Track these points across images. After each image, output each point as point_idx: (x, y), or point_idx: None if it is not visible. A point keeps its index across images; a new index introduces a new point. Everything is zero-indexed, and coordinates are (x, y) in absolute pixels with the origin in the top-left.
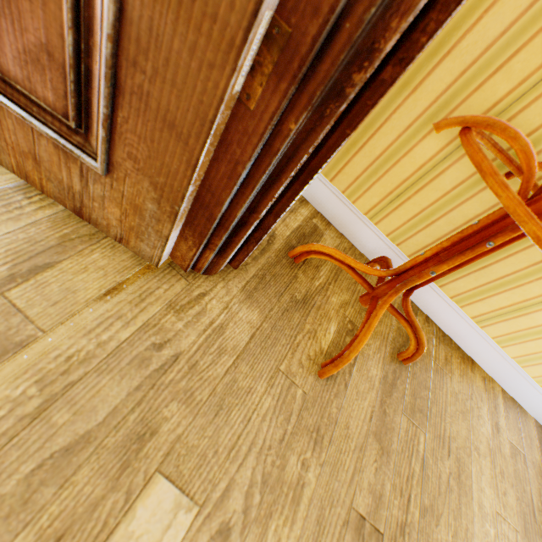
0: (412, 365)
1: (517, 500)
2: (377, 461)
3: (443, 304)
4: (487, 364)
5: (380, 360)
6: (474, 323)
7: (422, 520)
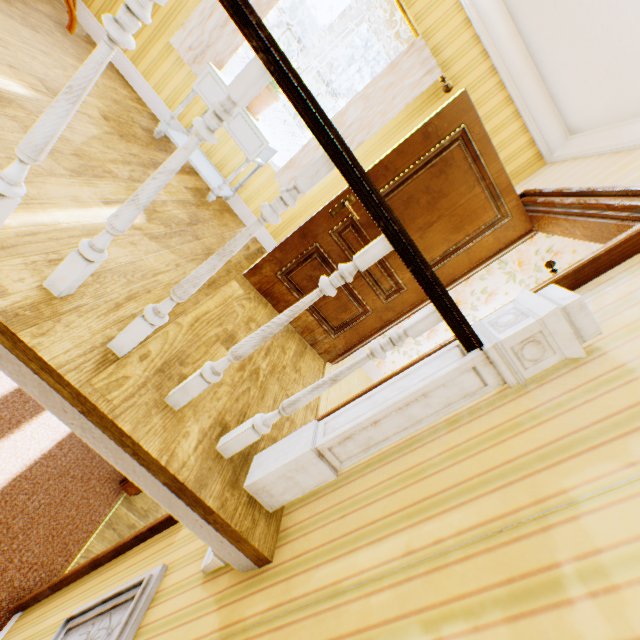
0: (78, 41)
1: (121, 102)
2: (19, 1)
3: (117, 52)
4: (146, 98)
5: (51, 15)
6: (133, 65)
7: (37, 26)
